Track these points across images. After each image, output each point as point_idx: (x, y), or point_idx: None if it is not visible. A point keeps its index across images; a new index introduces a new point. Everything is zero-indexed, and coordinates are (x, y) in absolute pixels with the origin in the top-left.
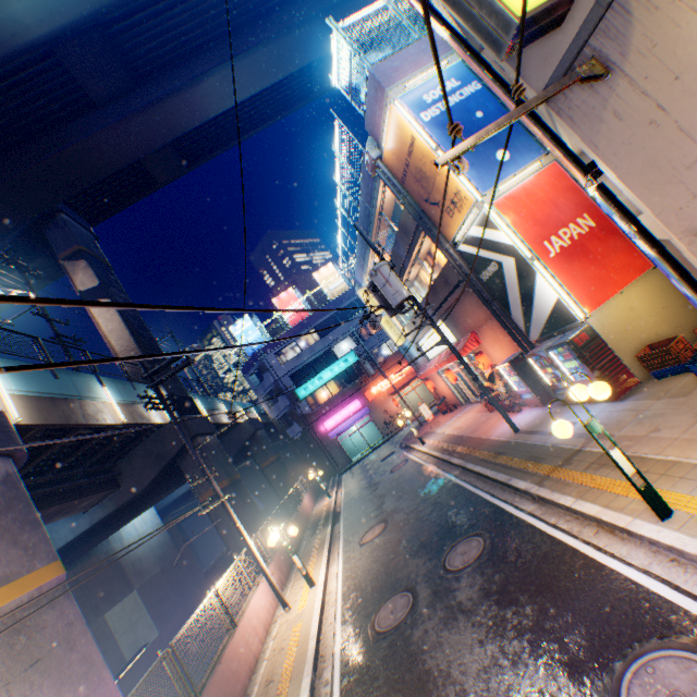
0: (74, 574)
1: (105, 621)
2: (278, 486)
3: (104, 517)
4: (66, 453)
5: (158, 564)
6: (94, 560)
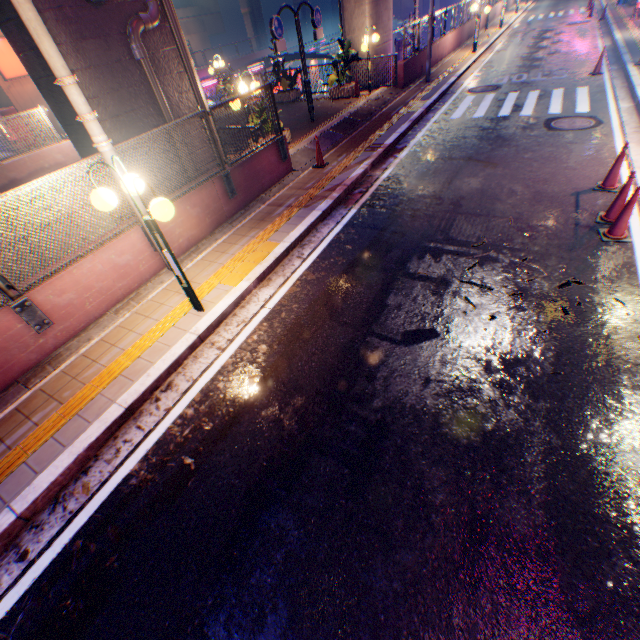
0: None
1: None
2: None
3: None
4: None
5: None
6: None
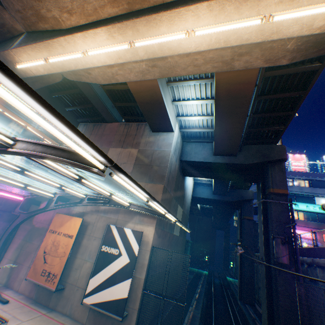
0: (181, 178)
1: (177, 206)
2: (245, 232)
3: (219, 162)
4: (259, 112)
5: (186, 211)
6: (183, 182)
